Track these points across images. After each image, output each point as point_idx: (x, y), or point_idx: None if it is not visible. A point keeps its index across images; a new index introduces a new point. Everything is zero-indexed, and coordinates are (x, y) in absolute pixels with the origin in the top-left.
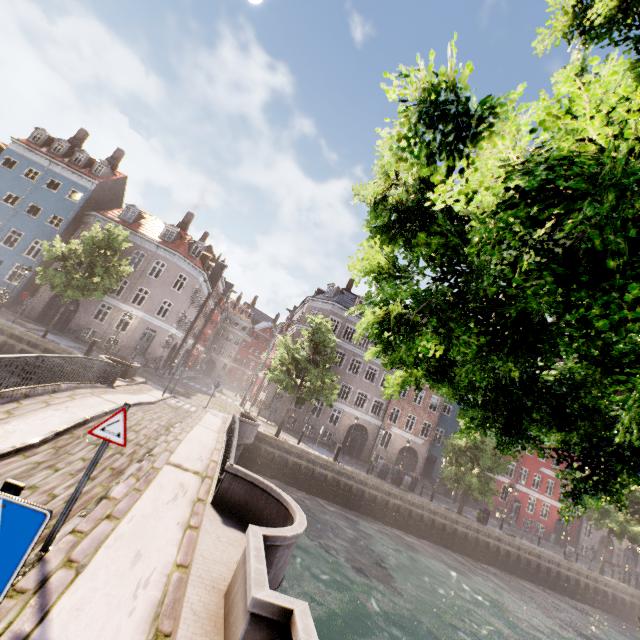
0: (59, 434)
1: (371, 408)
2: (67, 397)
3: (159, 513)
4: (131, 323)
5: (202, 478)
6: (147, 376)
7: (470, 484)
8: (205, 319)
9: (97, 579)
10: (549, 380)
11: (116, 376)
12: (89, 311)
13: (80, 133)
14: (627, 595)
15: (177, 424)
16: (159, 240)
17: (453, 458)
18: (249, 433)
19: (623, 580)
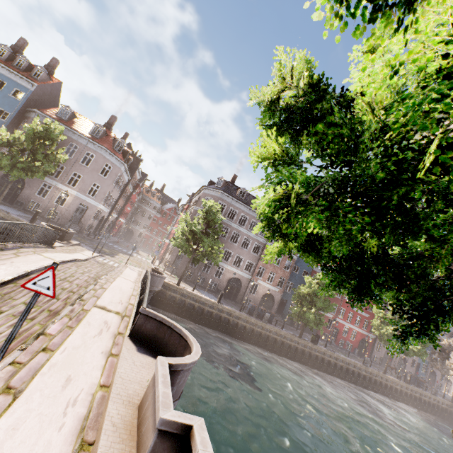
0: (4, 283)
1: (245, 267)
2: (12, 254)
3: (87, 345)
4: (67, 199)
5: (122, 317)
6: (80, 240)
7: (309, 319)
8: (126, 199)
9: (32, 402)
10: (393, 254)
11: (55, 239)
12: (33, 188)
13: (20, 41)
14: (399, 386)
15: (103, 276)
16: (89, 136)
17: (298, 301)
18: (158, 283)
19: (397, 377)
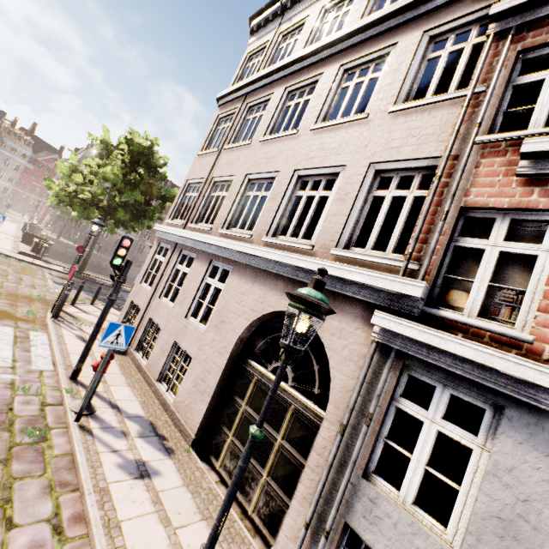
0: None
1: None
2: None
3: (4, 240)
4: None
5: (15, 238)
6: None
7: None
8: None
9: None
10: None
11: None
12: None
13: None
14: None
15: None
16: None
17: None
18: (37, 233)
19: None
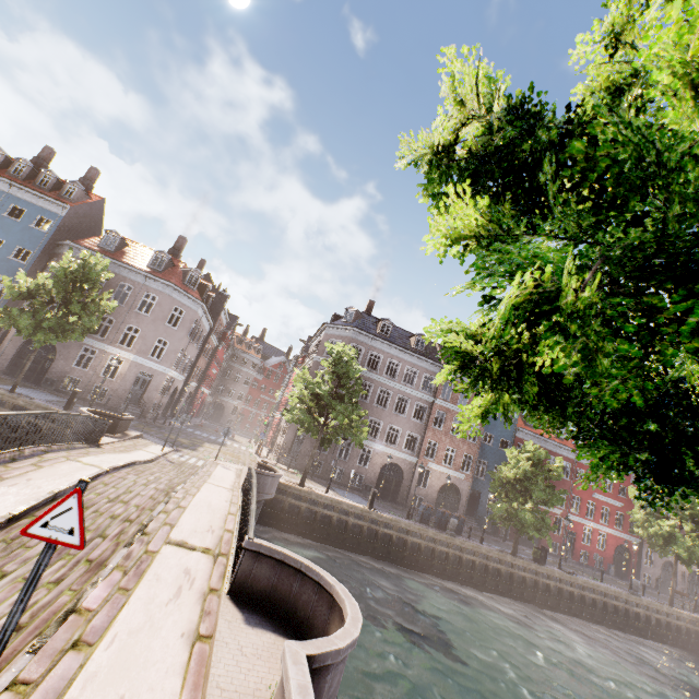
0: (14, 519)
1: (404, 444)
2: (31, 466)
3: (154, 623)
4: (121, 368)
5: (214, 557)
6: (143, 428)
7: (524, 521)
8: (208, 358)
9: None
10: None
11: (101, 432)
12: (69, 357)
13: (45, 151)
14: None
15: (179, 486)
16: (147, 269)
17: (502, 493)
18: (269, 487)
19: (694, 610)
